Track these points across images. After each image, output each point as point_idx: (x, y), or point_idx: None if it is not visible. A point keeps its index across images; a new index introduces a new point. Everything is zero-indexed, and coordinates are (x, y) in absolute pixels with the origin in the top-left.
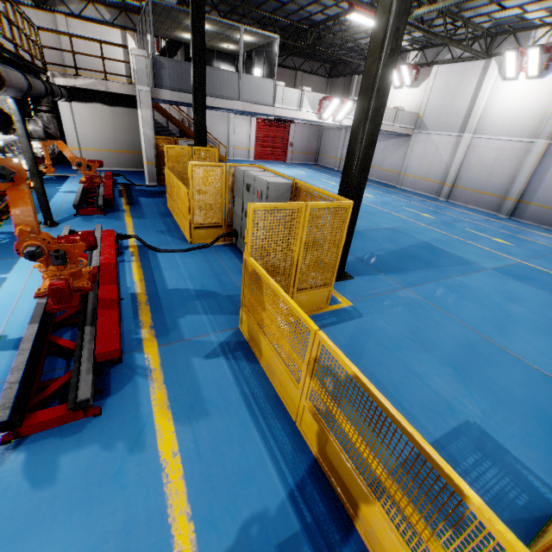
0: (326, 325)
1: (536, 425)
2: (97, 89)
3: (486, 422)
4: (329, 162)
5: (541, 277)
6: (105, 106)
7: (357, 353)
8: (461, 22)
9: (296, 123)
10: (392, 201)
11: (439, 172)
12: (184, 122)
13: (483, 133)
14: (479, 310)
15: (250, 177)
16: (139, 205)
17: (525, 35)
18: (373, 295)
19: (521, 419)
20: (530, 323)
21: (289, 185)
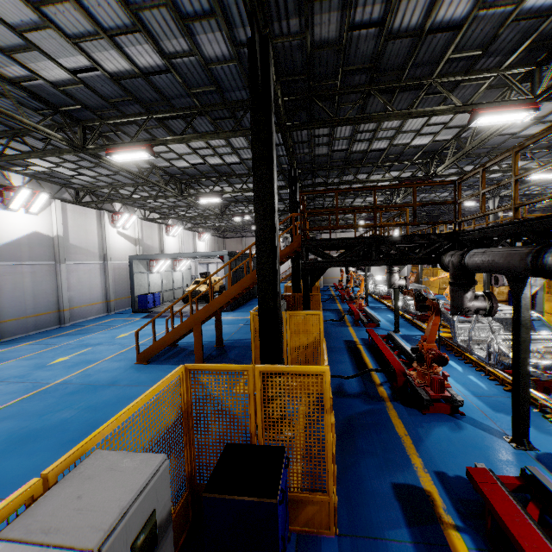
0: None
1: None
2: None
3: None
4: None
5: None
6: None
7: None
8: None
9: None
10: None
11: None
12: None
13: None
14: None
15: None
16: None
17: None
18: None
19: None
20: None
21: None
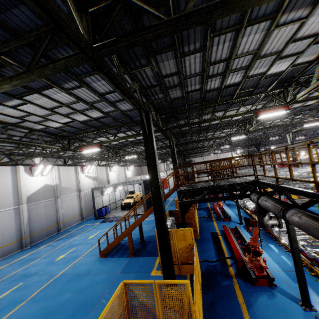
0: None
1: None
2: None
3: None
4: None
5: None
6: None
7: None
8: None
9: None
10: None
11: None
12: None
13: None
14: None
15: None
16: None
17: None
18: None
19: None
20: None
21: None
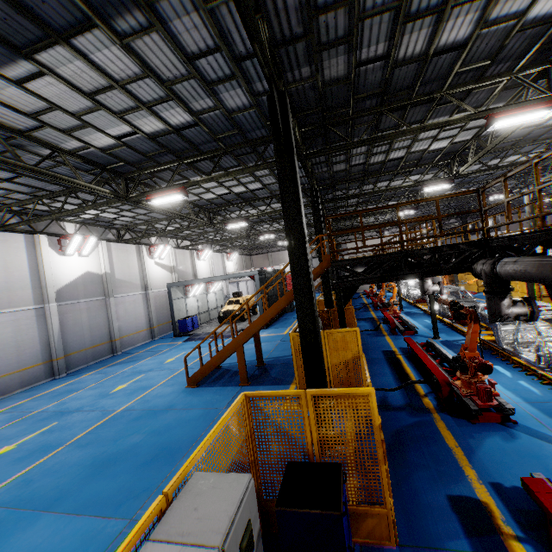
0: None
1: None
2: None
3: None
4: None
5: None
6: None
7: None
8: None
9: None
10: None
11: None
12: None
13: None
14: None
15: None
16: None
17: None
18: None
19: None
20: None
21: None
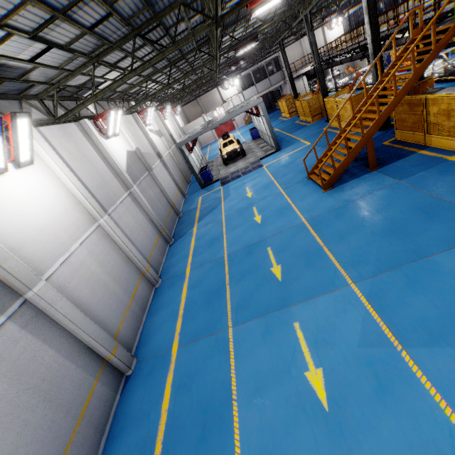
0: None
1: None
2: None
3: None
4: None
5: None
6: None
7: None
8: None
9: None
10: None
11: None
12: None
13: None
14: None
15: None
16: None
17: None
18: None
19: None
20: None
21: None
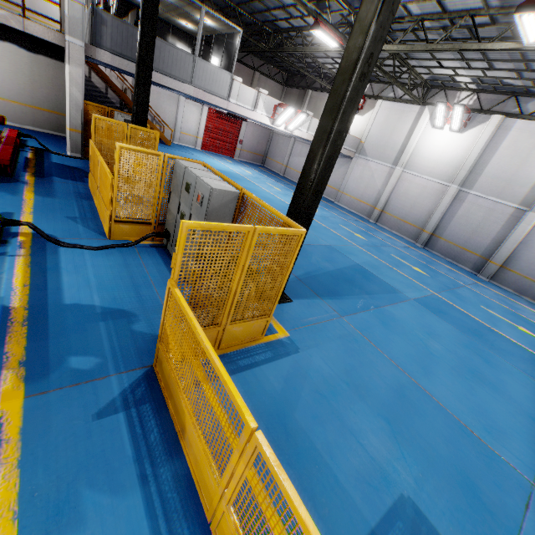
0: (259, 363)
1: (462, 494)
2: (9, 25)
3: (419, 494)
4: (275, 166)
5: (451, 311)
6: (23, 50)
7: (291, 402)
8: (406, 67)
9: (248, 122)
10: (330, 216)
11: (372, 197)
12: (126, 93)
13: (412, 169)
14: (406, 347)
15: (191, 176)
16: (50, 179)
17: (453, 94)
18: (311, 324)
19: (449, 487)
20: (447, 362)
21: (235, 195)
